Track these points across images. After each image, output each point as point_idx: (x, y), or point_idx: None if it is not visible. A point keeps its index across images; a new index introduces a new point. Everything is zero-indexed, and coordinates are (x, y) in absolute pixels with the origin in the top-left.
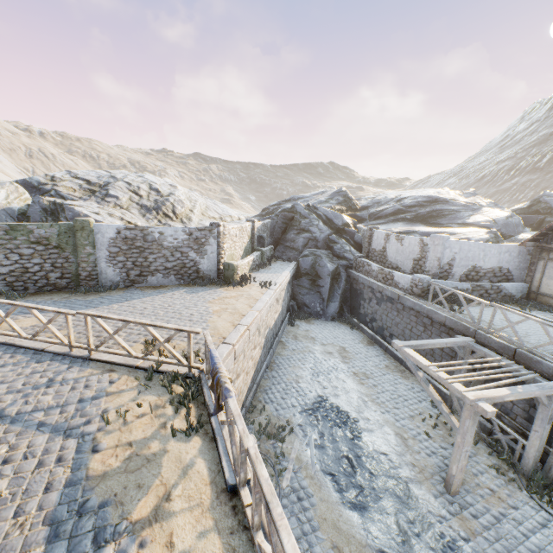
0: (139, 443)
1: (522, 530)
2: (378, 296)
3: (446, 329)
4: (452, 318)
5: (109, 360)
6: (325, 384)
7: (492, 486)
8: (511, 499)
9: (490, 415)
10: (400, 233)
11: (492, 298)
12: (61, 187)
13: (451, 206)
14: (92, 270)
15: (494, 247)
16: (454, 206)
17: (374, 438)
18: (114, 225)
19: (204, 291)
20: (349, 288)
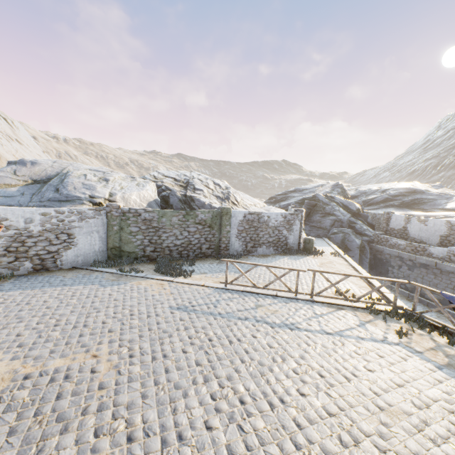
0: (437, 349)
1: None
2: (408, 264)
3: None
4: None
5: (330, 302)
6: None
7: None
8: None
9: None
10: None
11: None
12: (165, 183)
13: (428, 196)
14: (227, 242)
15: None
16: (430, 195)
17: None
18: (242, 211)
19: (301, 259)
20: (372, 257)
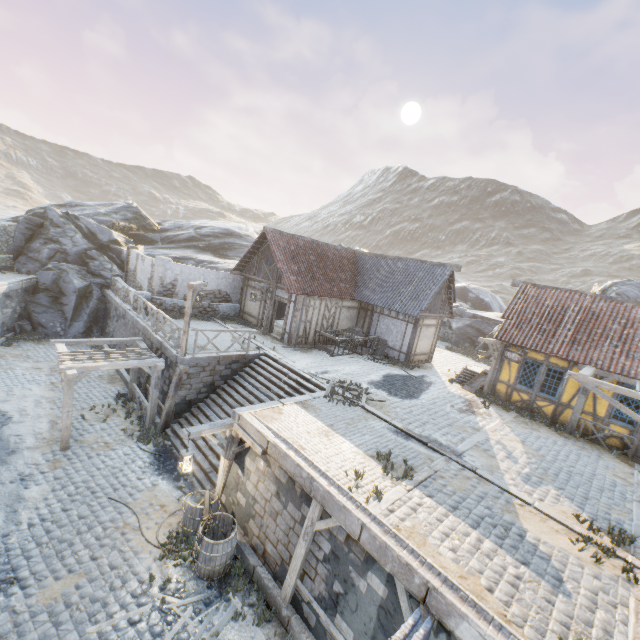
0: None
1: (105, 460)
2: (118, 314)
3: (144, 336)
4: (145, 325)
5: None
6: (1, 393)
7: (111, 440)
8: (118, 445)
9: (72, 377)
10: (176, 258)
11: (211, 315)
12: None
13: (243, 242)
14: None
15: (213, 273)
16: (247, 241)
17: (20, 427)
18: None
19: None
20: (104, 308)
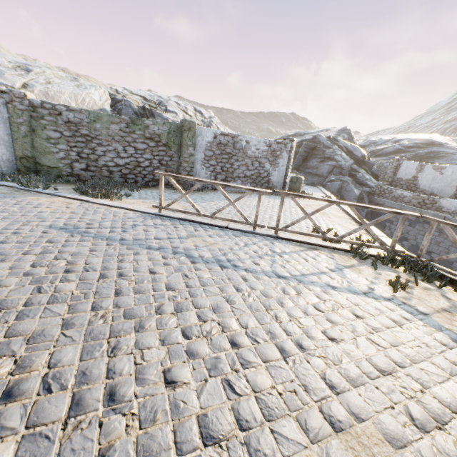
0: (454, 311)
1: None
2: (410, 219)
3: None
4: None
5: (300, 240)
6: None
7: None
8: None
9: None
10: None
11: None
12: (128, 99)
13: (446, 149)
14: (190, 170)
15: None
16: (449, 149)
17: None
18: (212, 130)
19: None
20: (370, 212)
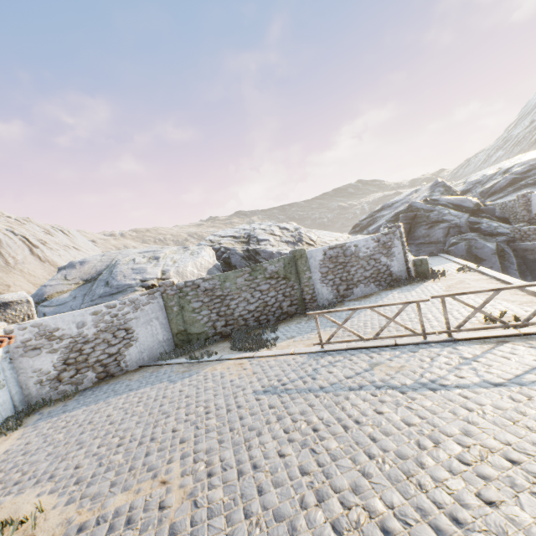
0: None
1: None
2: None
3: None
4: None
5: (481, 336)
6: None
7: None
8: None
9: None
10: None
11: None
12: (224, 244)
13: None
14: (312, 292)
15: None
16: None
17: None
18: (320, 248)
19: (416, 288)
20: (521, 261)
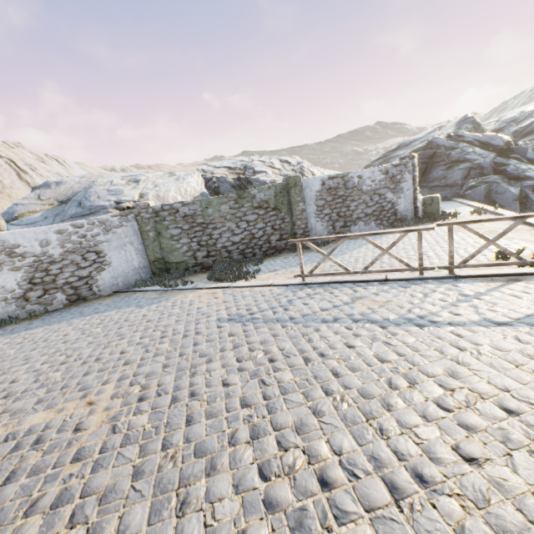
0: None
1: None
2: None
3: None
4: None
5: (489, 274)
6: None
7: None
8: None
9: None
10: None
11: None
12: (217, 174)
13: None
14: (304, 227)
15: None
16: None
17: None
18: (318, 177)
19: None
20: None
